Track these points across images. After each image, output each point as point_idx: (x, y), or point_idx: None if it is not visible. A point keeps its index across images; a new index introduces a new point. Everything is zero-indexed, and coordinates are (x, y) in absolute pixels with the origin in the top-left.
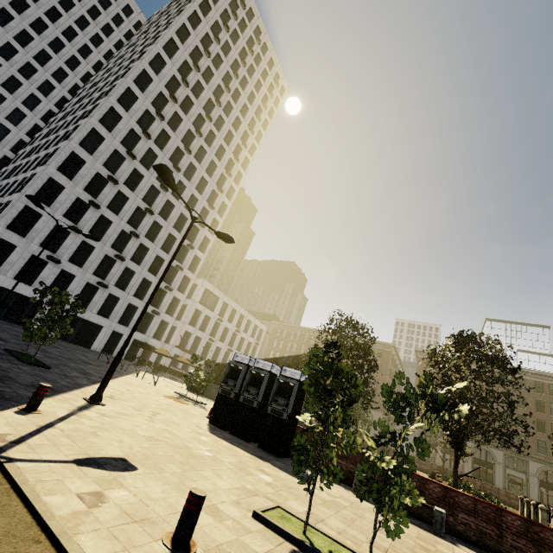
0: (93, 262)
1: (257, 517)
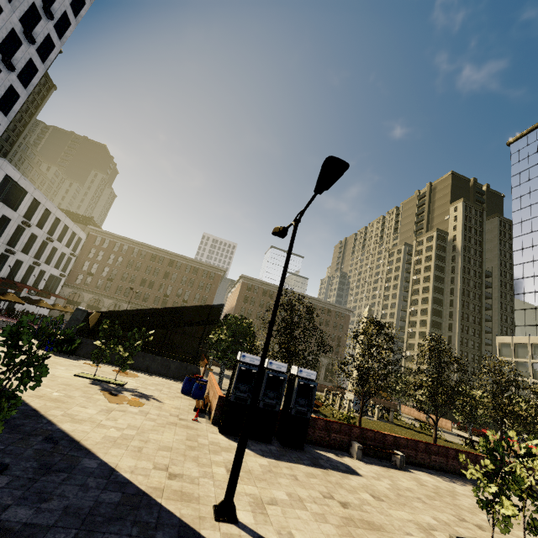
0: None
1: None
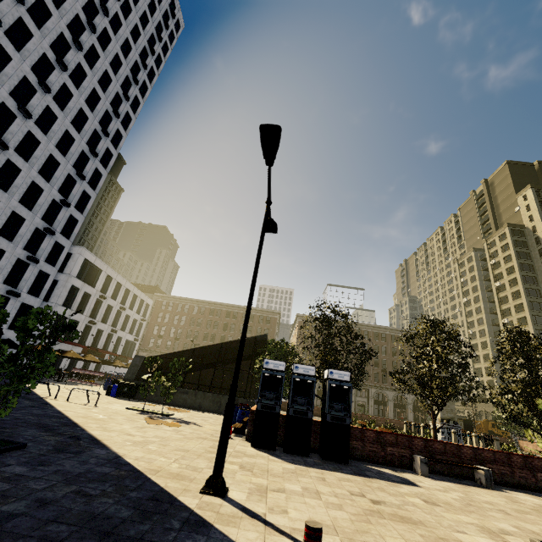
0: None
1: None
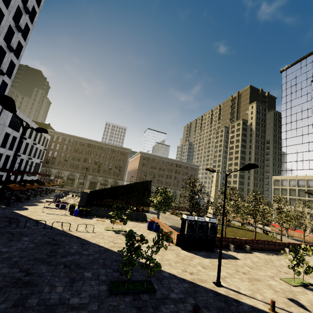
0: None
1: (294, 286)
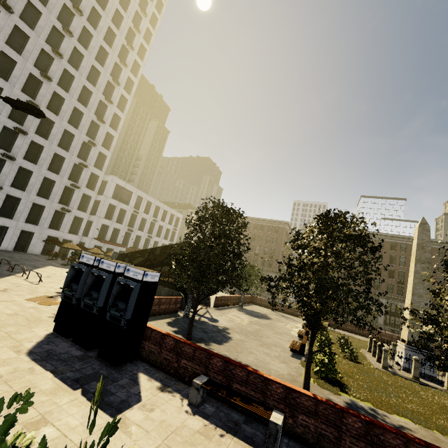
0: None
1: None
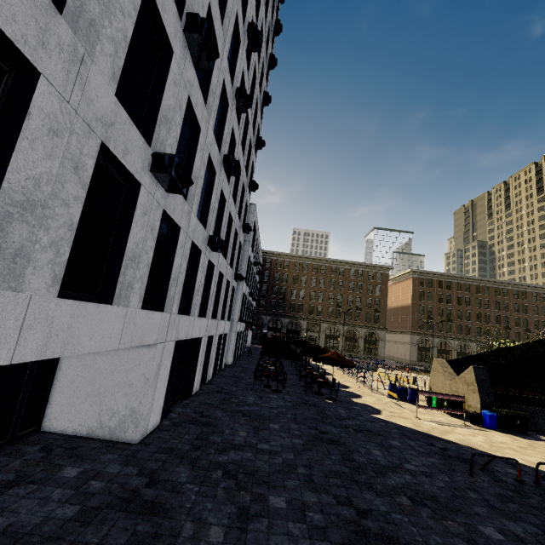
0: (197, 178)
1: None
